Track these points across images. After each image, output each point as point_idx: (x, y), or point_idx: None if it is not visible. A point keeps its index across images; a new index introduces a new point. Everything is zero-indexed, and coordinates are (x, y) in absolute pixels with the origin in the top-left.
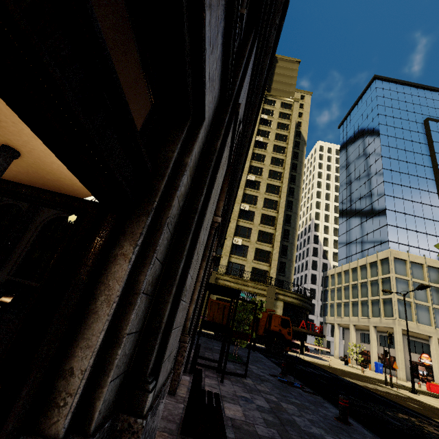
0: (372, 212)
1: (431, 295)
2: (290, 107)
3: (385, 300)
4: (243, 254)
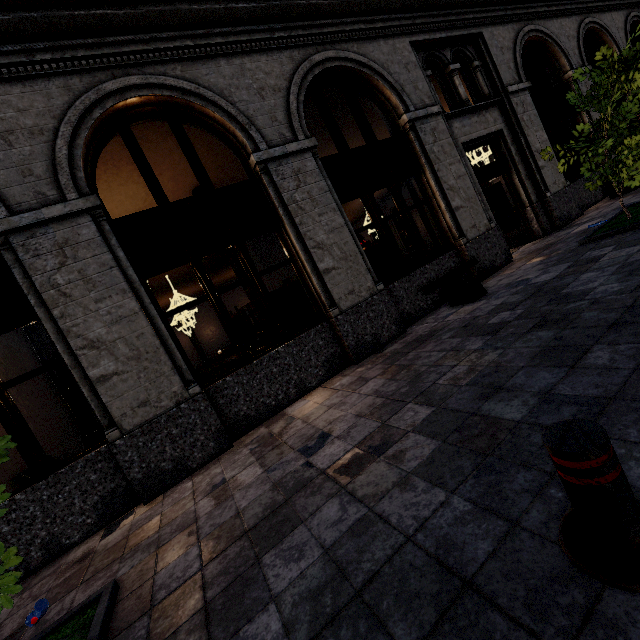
0: None
1: None
2: None
3: None
4: None
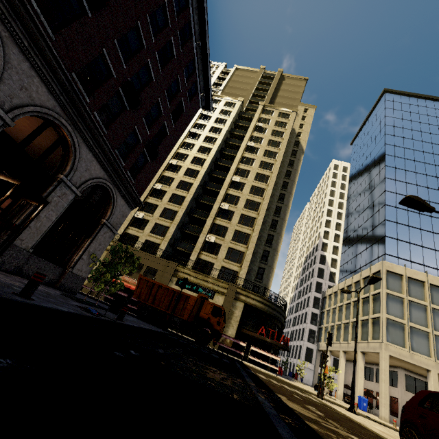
0: (372, 224)
1: (431, 318)
2: (288, 116)
3: (374, 320)
4: (215, 252)
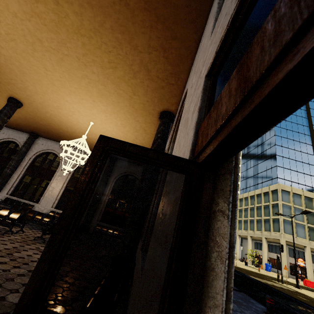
0: (266, 156)
1: (306, 217)
2: None
3: (274, 220)
4: None
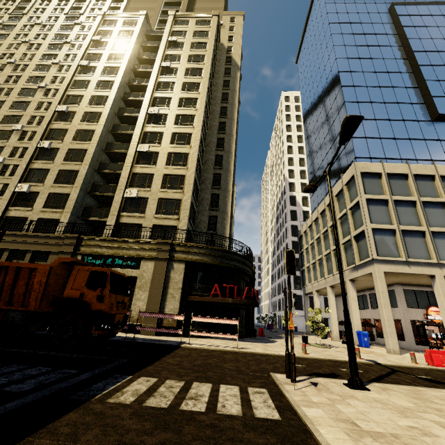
0: (334, 133)
1: (424, 214)
2: (208, 24)
3: (358, 238)
4: (141, 210)
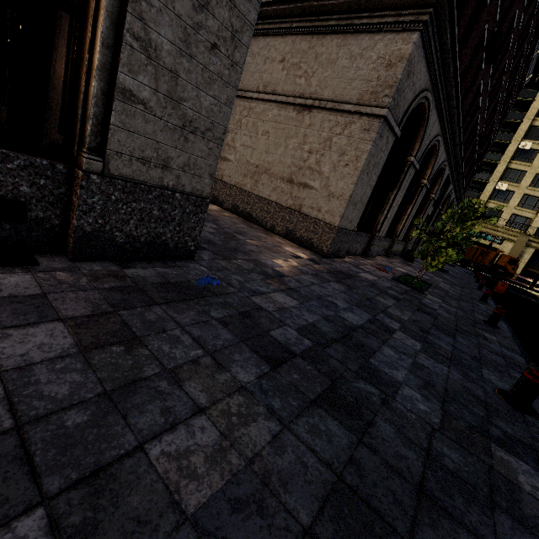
0: None
1: None
2: None
3: None
4: (505, 200)
